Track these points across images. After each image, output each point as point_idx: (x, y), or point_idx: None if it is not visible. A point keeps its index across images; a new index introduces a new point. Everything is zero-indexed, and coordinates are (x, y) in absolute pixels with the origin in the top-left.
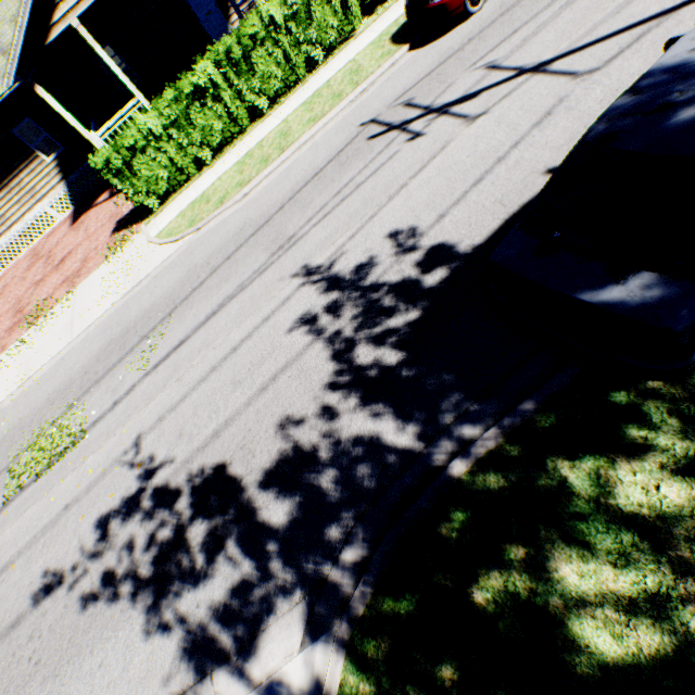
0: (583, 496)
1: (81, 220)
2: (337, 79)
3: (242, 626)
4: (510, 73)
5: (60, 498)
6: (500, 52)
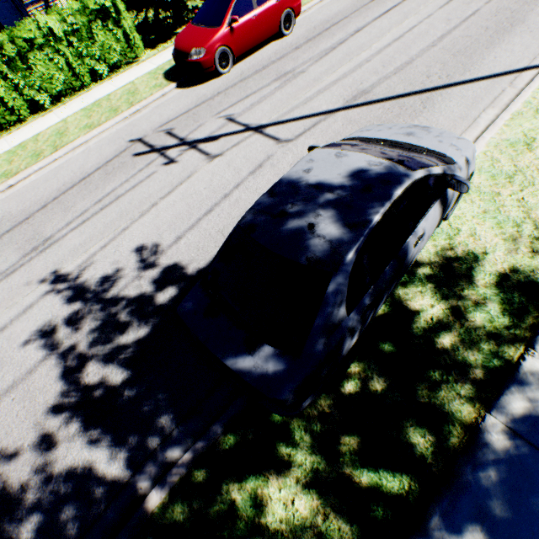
0: (245, 518)
1: None
2: (117, 95)
3: None
4: (241, 127)
5: None
6: (236, 109)
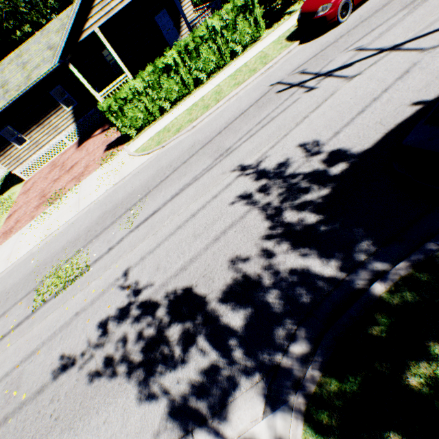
0: None
1: (84, 145)
2: (251, 62)
3: (214, 397)
4: (374, 52)
5: (72, 308)
6: (364, 41)
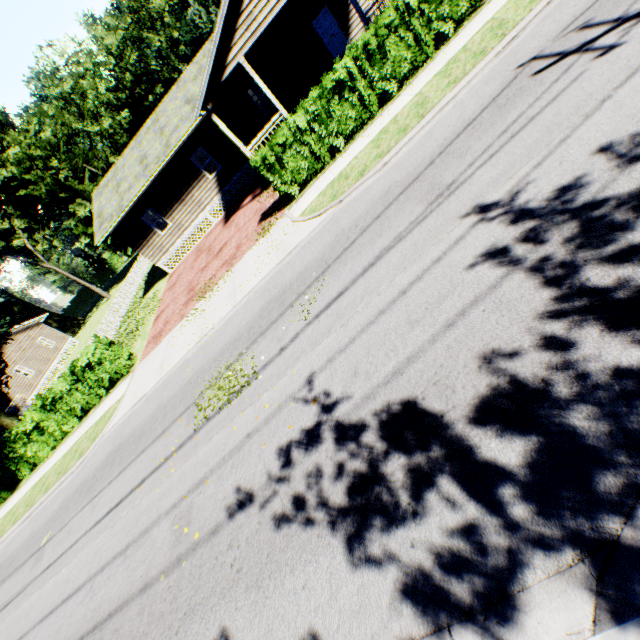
0: None
1: (232, 220)
2: (474, 42)
3: (482, 579)
4: None
5: (241, 428)
6: None
